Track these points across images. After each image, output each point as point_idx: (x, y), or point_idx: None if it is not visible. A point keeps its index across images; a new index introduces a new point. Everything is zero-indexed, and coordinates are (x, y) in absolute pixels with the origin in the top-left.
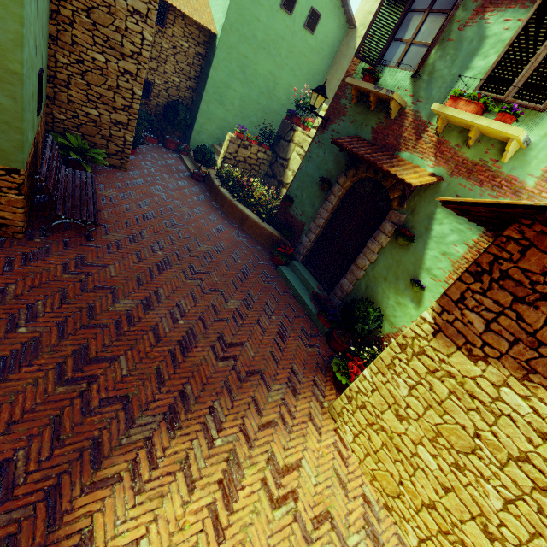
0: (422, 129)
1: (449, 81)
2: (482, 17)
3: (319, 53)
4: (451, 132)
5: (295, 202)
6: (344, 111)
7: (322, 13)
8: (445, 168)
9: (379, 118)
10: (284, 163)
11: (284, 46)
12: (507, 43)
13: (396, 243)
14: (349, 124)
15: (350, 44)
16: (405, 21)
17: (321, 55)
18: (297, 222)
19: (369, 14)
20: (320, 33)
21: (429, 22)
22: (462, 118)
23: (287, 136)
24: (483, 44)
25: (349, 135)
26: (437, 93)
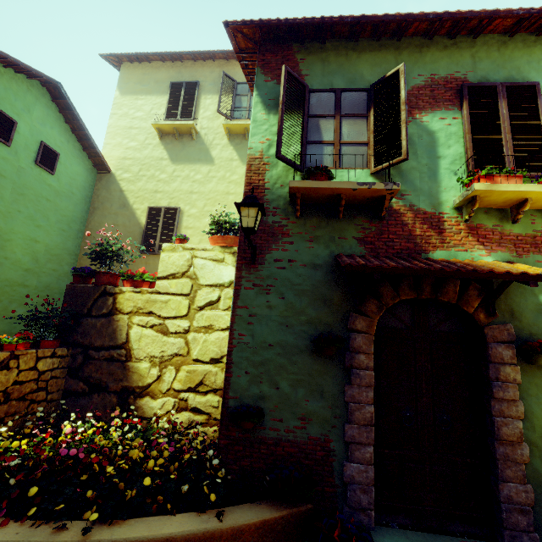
0: (437, 221)
1: (426, 171)
2: (413, 118)
3: (68, 197)
4: (476, 214)
5: (267, 411)
6: (283, 230)
7: (59, 151)
8: (505, 251)
9: (359, 224)
10: (115, 354)
11: (5, 185)
12: (466, 133)
13: (529, 366)
14: (306, 244)
15: (112, 188)
16: (311, 125)
17: (73, 200)
18: (301, 447)
19: (125, 160)
20: (62, 174)
21: (348, 125)
22: (527, 190)
23: (98, 307)
24: (435, 137)
25: (320, 257)
26: (422, 183)
